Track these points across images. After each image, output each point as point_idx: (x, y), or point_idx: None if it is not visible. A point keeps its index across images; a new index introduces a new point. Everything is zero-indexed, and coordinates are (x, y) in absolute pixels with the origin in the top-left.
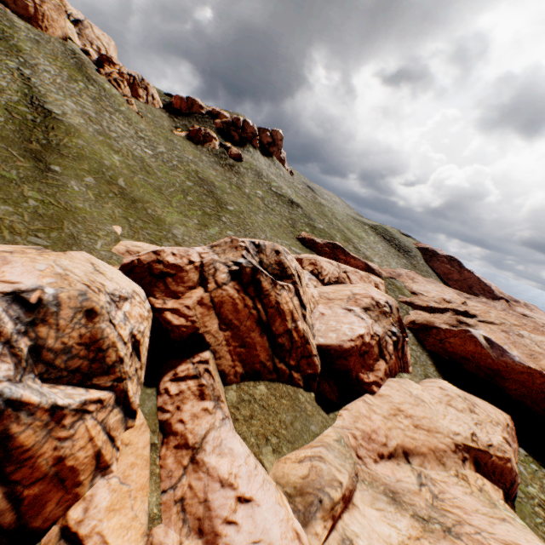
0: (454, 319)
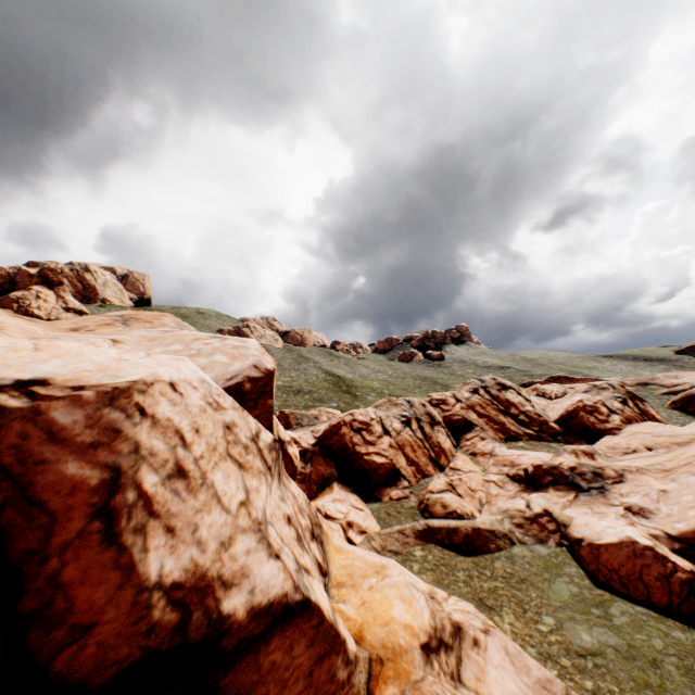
0: None
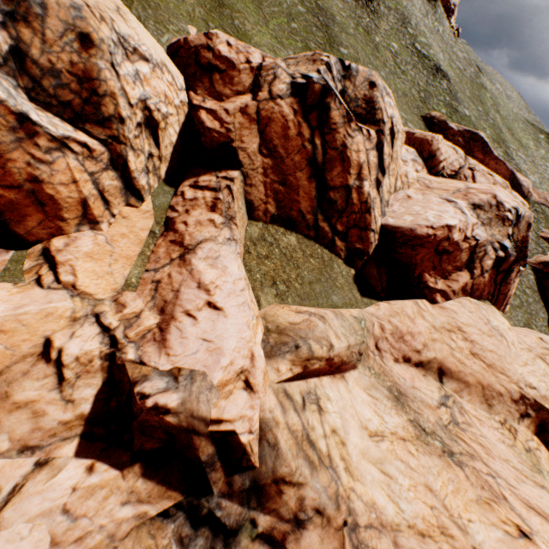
0: None
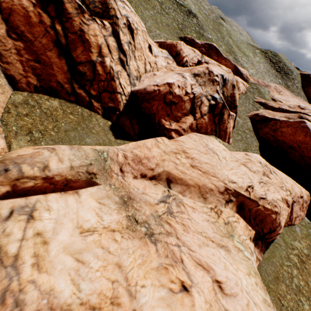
0: (296, 115)
